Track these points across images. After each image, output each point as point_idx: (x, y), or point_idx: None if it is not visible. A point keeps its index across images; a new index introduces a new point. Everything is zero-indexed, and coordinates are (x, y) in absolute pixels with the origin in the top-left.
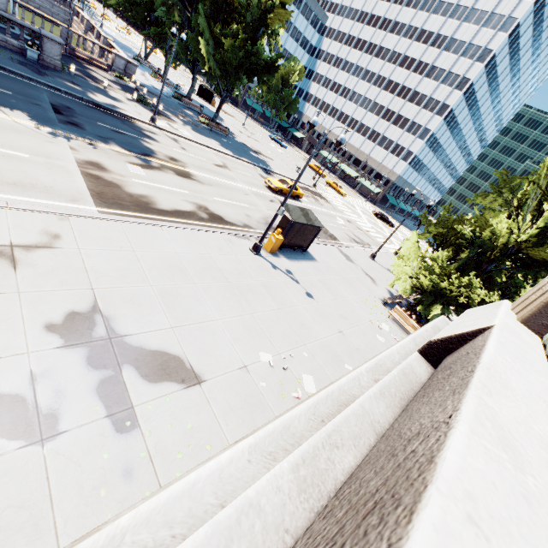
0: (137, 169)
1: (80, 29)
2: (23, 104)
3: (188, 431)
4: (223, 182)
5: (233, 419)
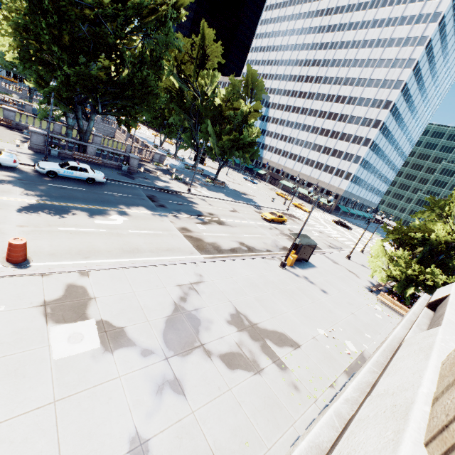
0: (201, 226)
1: (122, 137)
2: (139, 200)
3: (308, 370)
4: (240, 223)
5: (323, 364)
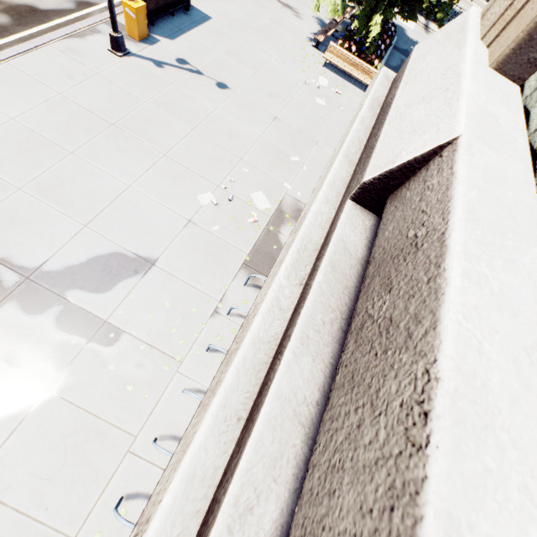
0: None
1: None
2: None
3: (169, 309)
4: None
5: (203, 276)
